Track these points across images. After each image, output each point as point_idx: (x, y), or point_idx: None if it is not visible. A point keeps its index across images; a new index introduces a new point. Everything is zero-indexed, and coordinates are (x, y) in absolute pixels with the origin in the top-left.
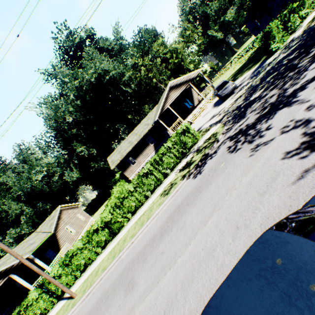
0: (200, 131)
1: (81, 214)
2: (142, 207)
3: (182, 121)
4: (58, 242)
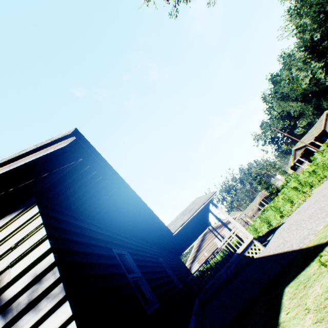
0: None
1: None
2: None
3: None
4: (327, 133)
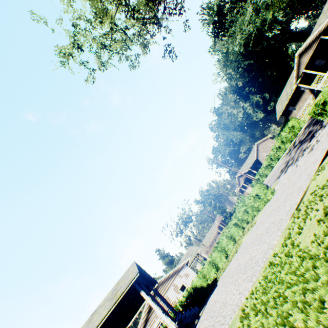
0: None
1: (270, 143)
2: (279, 160)
3: (322, 75)
4: (260, 162)
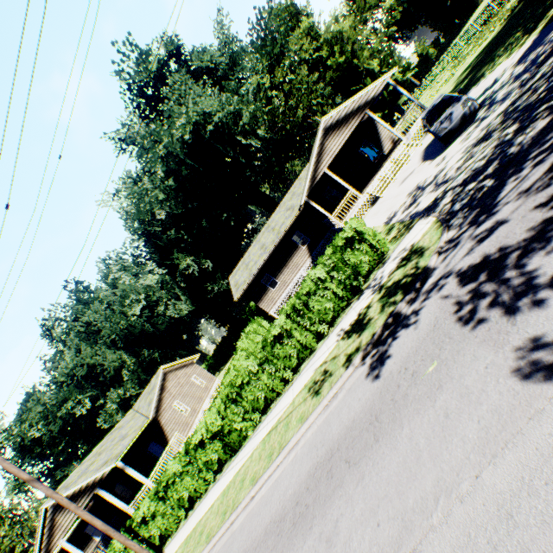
0: (391, 226)
1: (199, 376)
2: (277, 405)
3: (358, 195)
4: (163, 431)
